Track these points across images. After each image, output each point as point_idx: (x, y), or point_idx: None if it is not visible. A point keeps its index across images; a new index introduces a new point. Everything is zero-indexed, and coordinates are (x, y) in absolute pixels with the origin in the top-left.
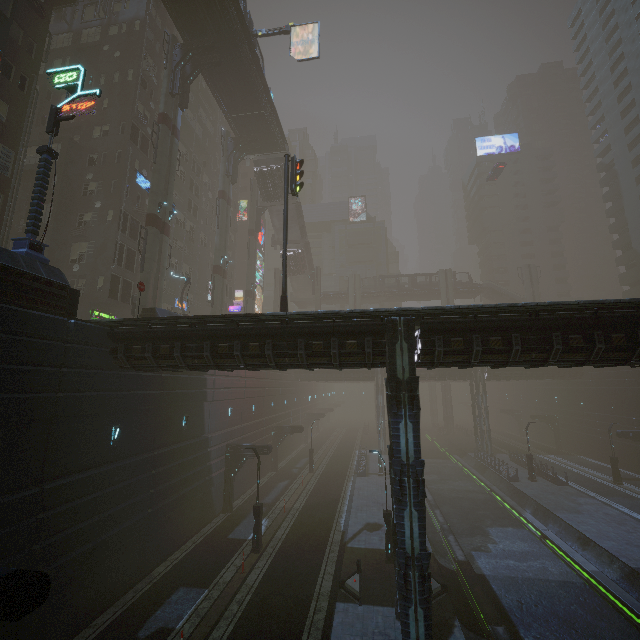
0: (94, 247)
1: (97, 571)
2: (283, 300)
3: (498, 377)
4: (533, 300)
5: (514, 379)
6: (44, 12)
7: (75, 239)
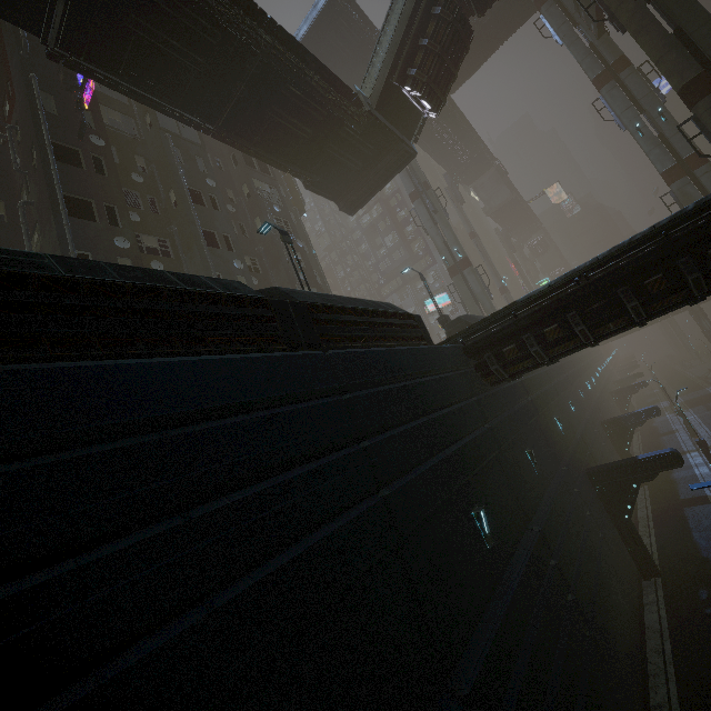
0: None
1: None
2: None
3: None
4: None
5: None
6: None
7: None
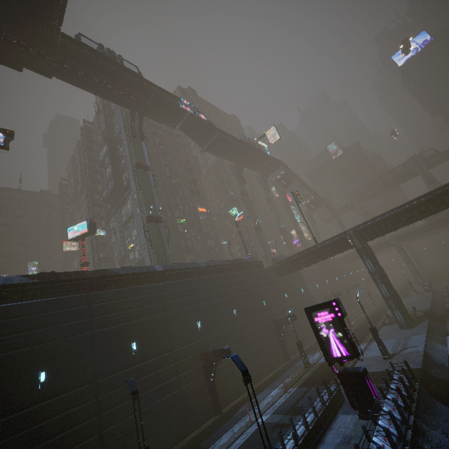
0: (241, 245)
1: (301, 332)
2: (314, 238)
3: None
4: None
5: None
6: (201, 186)
7: (234, 245)
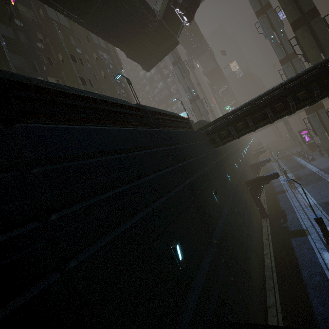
0: None
1: None
2: None
3: None
4: None
5: None
6: None
7: None
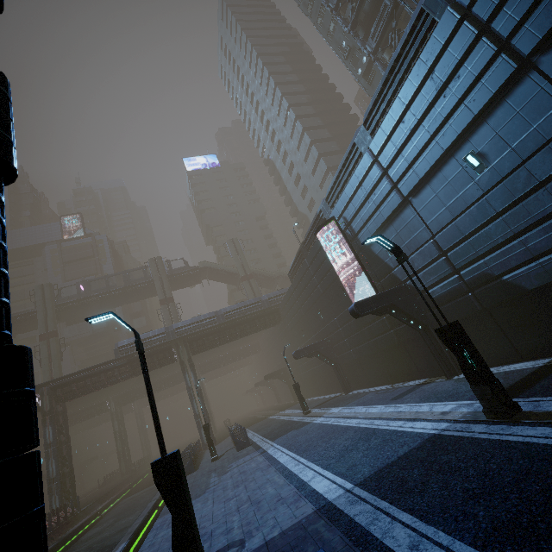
0: None
1: None
2: None
3: (203, 345)
4: (243, 268)
5: (221, 342)
6: None
7: None
